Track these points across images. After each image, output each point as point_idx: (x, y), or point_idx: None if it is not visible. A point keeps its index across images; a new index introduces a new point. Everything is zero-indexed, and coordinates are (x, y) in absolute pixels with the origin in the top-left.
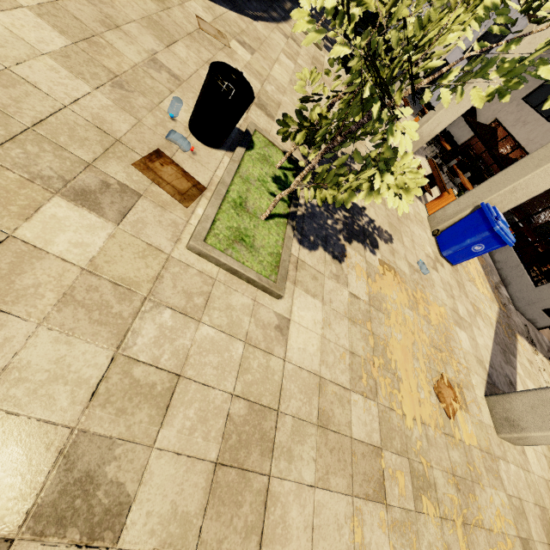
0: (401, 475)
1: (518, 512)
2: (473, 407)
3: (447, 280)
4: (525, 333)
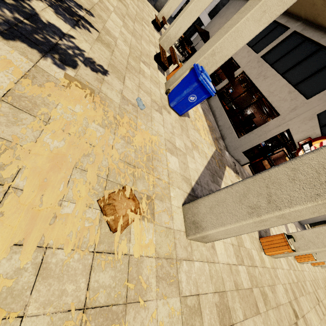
0: None
1: (192, 312)
2: (163, 216)
3: (170, 122)
4: (232, 167)
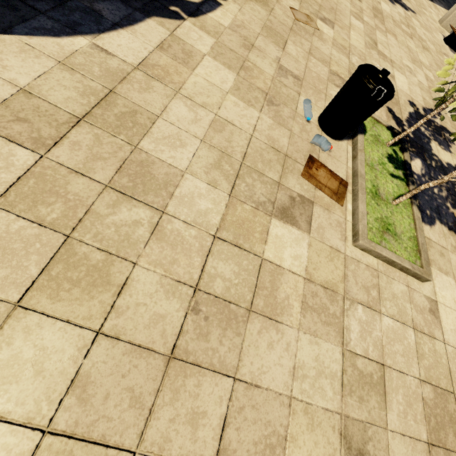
0: None
1: None
2: None
3: None
4: None
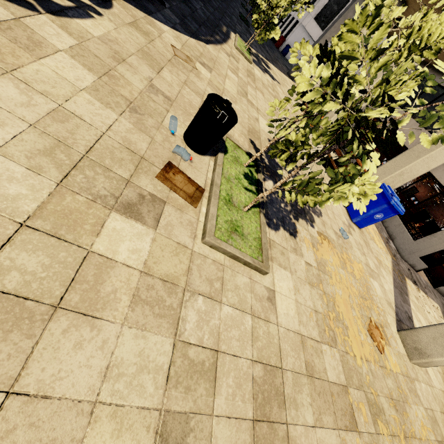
0: (362, 406)
1: (433, 421)
2: (392, 341)
3: (358, 241)
4: (410, 276)
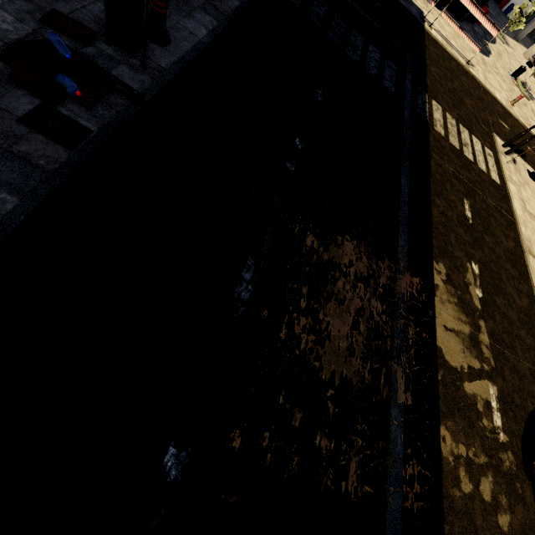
0: None
1: None
2: None
3: None
4: None
